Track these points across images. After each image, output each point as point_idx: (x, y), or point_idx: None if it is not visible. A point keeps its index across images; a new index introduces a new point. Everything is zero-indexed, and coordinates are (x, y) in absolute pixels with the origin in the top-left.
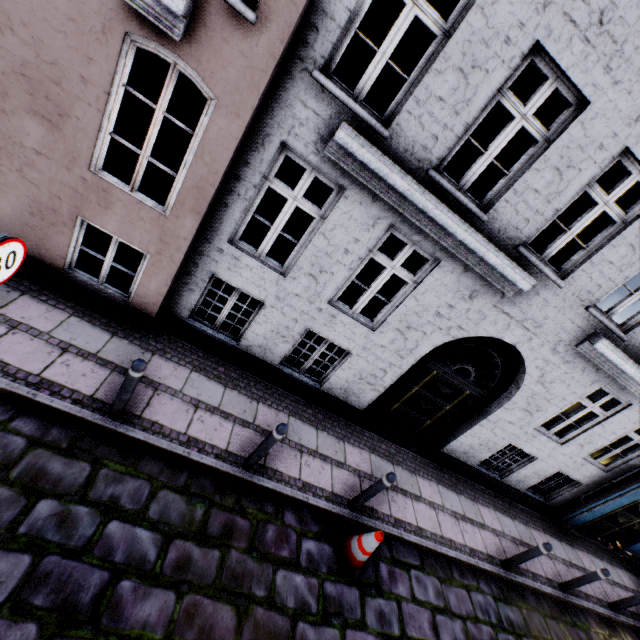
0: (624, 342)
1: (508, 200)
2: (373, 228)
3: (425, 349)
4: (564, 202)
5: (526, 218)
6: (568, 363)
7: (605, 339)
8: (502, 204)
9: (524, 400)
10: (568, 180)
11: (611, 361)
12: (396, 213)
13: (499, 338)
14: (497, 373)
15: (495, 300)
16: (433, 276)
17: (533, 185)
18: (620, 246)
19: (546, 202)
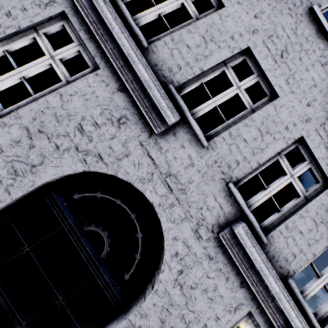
0: (264, 247)
1: (167, 43)
2: (46, 7)
3: (51, 172)
4: (208, 66)
5: (179, 65)
6: (211, 260)
7: (246, 225)
8: (162, 44)
9: (158, 312)
10: (211, 50)
11: (254, 270)
12: (72, 6)
13: (140, 190)
14: (136, 257)
15: (143, 137)
16: (87, 81)
17: (186, 41)
18: (251, 127)
19: (195, 59)
